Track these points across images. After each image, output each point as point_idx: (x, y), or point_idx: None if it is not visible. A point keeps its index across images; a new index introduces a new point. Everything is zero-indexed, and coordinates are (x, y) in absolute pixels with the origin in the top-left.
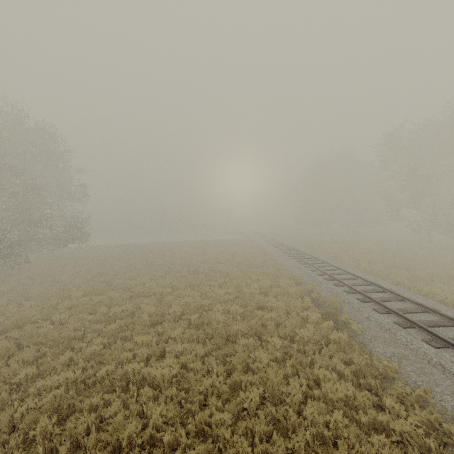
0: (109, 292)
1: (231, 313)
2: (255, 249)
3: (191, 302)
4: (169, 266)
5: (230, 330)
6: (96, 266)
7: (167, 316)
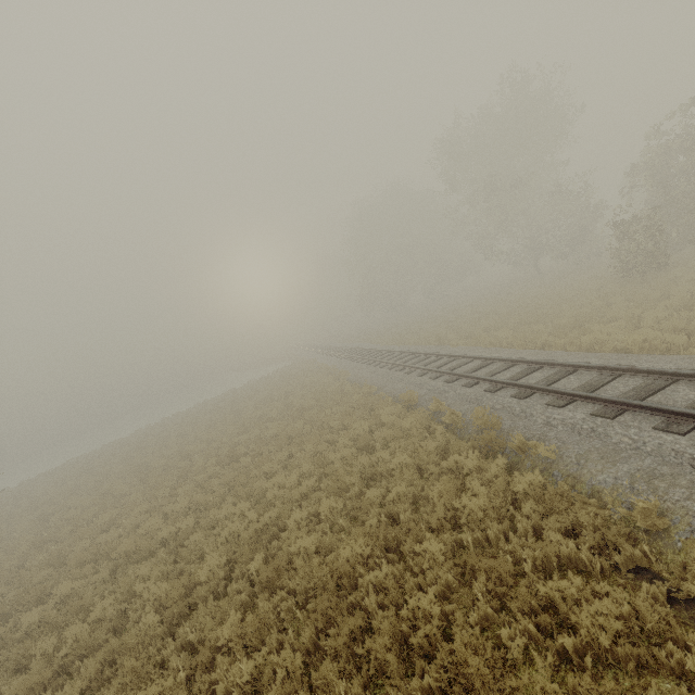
0: (58, 588)
1: (324, 516)
2: (317, 374)
3: (240, 530)
4: (180, 465)
5: (339, 567)
6: (29, 528)
7: (198, 591)
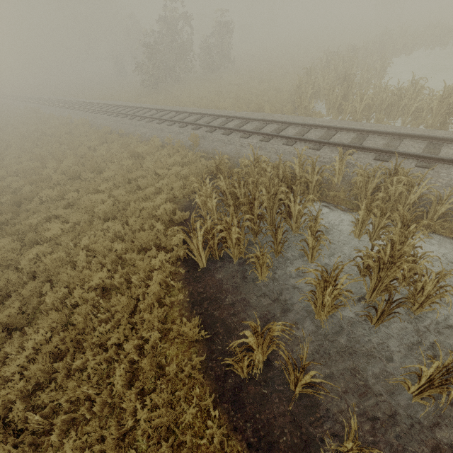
0: None
1: None
2: None
3: None
4: None
5: None
6: None
7: None
